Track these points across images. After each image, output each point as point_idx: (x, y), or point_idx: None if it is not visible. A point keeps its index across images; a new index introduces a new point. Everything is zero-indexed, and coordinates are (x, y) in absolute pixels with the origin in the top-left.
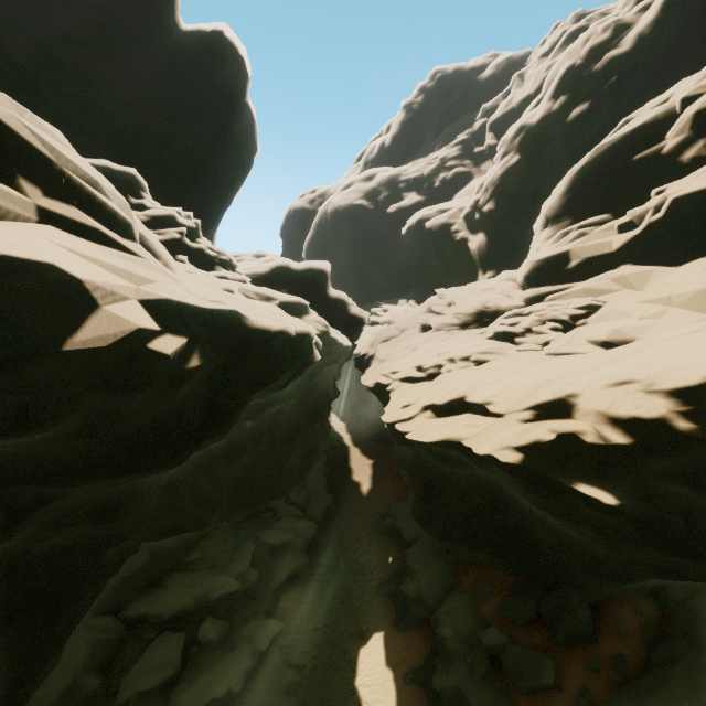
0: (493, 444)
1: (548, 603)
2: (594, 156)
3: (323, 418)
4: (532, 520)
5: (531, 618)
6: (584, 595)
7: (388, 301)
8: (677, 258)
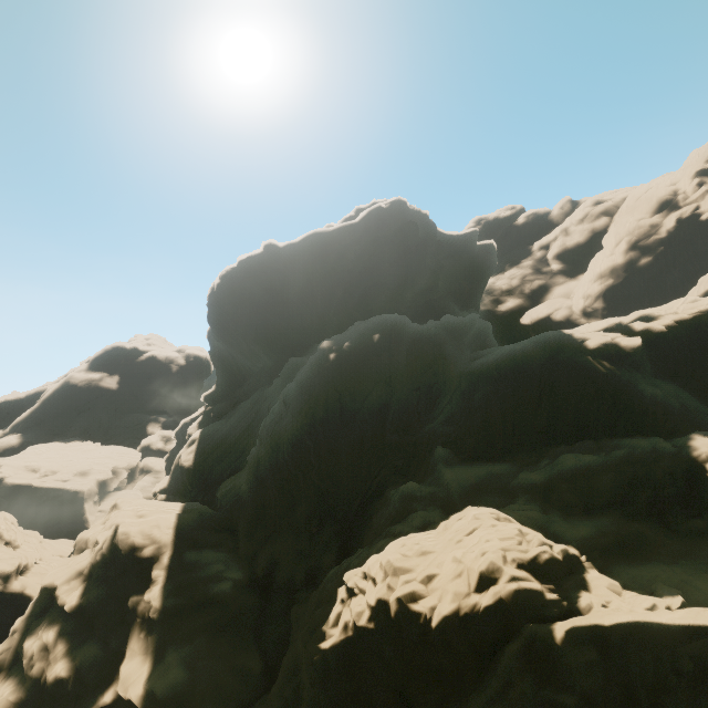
0: None
1: None
2: (703, 291)
3: None
4: None
5: None
6: None
7: None
8: None
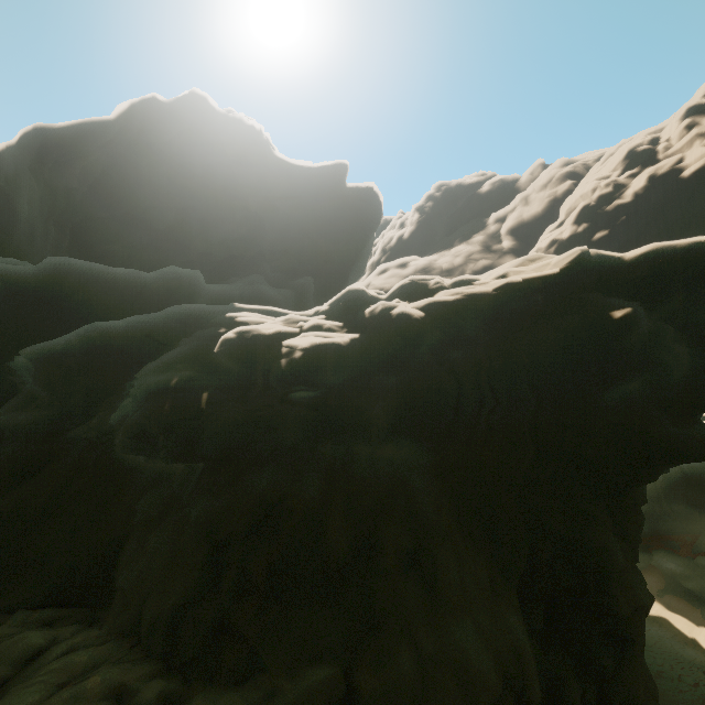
0: None
1: None
2: None
3: None
4: None
5: None
6: None
7: None
8: None
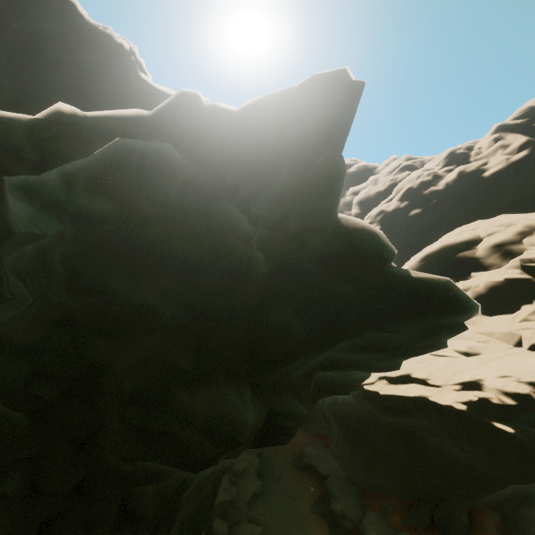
0: (450, 399)
1: (440, 512)
2: (438, 246)
3: None
4: (432, 454)
5: (427, 524)
6: (462, 504)
7: None
8: (489, 312)
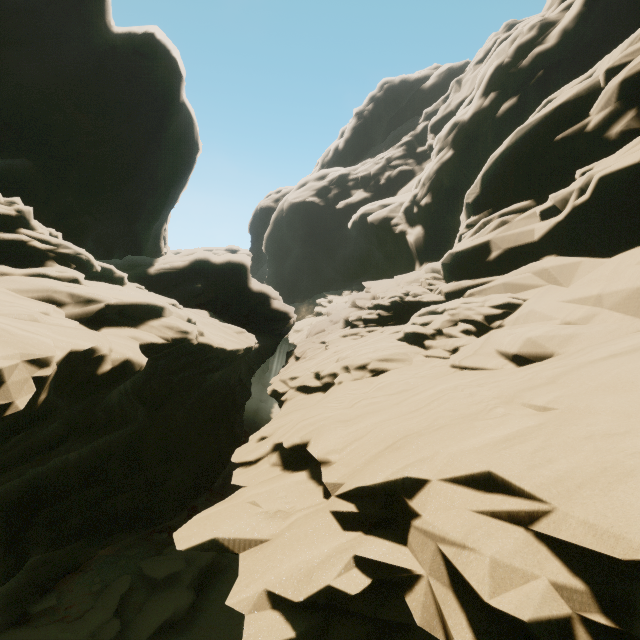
0: (259, 590)
1: None
2: (514, 139)
3: (232, 423)
4: None
5: None
6: None
7: (334, 292)
8: (609, 247)
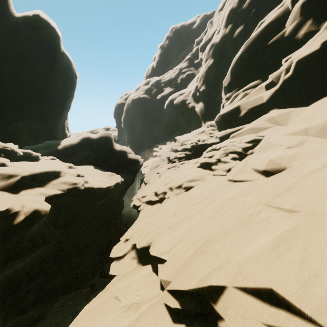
0: None
1: None
2: (245, 47)
3: (116, 223)
4: None
5: None
6: None
7: (162, 143)
8: (306, 100)
